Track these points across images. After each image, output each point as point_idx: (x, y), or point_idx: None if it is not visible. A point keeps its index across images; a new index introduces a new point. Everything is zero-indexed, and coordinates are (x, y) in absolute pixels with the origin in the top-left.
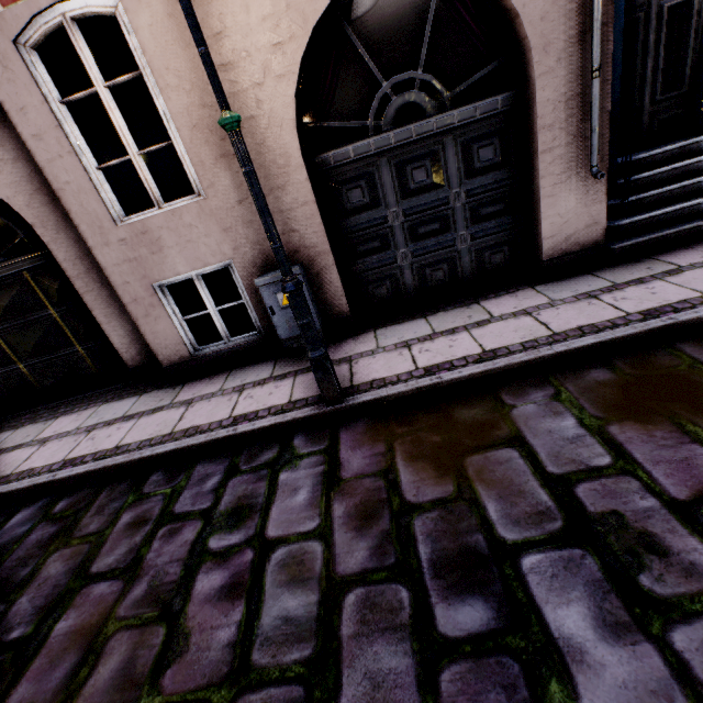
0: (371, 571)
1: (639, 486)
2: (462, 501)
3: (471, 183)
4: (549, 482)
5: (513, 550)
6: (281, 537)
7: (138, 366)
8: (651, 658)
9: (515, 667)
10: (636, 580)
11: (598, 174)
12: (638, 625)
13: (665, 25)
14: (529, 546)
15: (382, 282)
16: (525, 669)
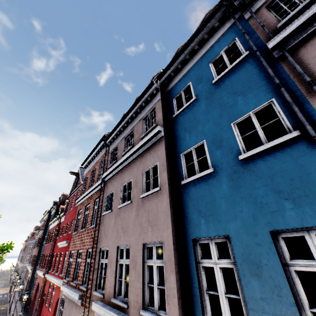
0: None
1: None
2: None
3: None
4: None
5: None
6: None
7: None
8: None
9: None
10: None
11: None
12: None
13: None
14: None
15: None
16: None
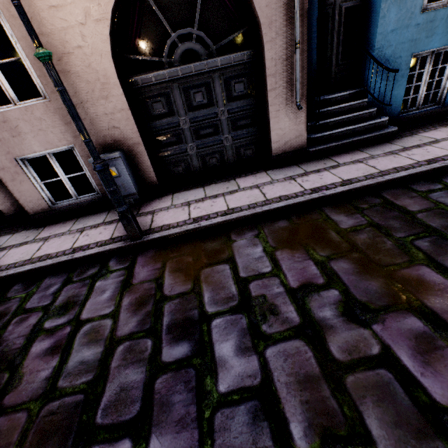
0: (135, 333)
1: (279, 282)
2: (193, 293)
3: (231, 105)
4: (239, 281)
5: (210, 317)
6: (89, 318)
7: (12, 214)
8: (254, 361)
9: (193, 372)
10: (261, 327)
11: (299, 107)
12: (254, 348)
13: (343, 19)
14: (219, 314)
15: (179, 164)
16: (197, 373)
